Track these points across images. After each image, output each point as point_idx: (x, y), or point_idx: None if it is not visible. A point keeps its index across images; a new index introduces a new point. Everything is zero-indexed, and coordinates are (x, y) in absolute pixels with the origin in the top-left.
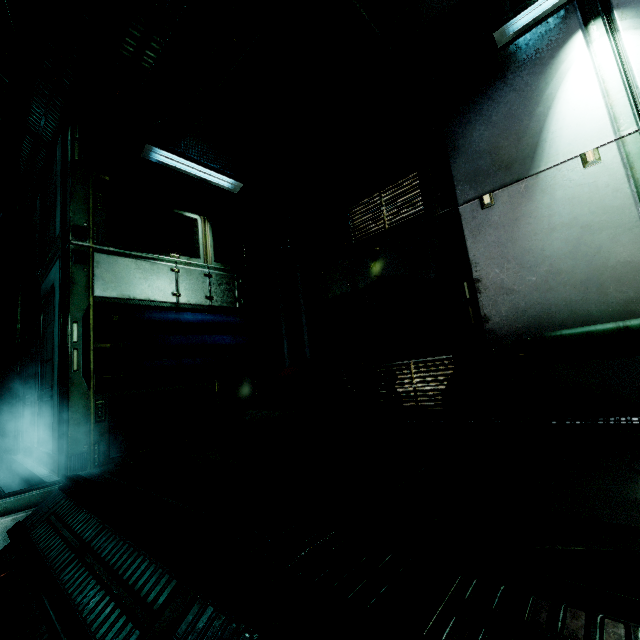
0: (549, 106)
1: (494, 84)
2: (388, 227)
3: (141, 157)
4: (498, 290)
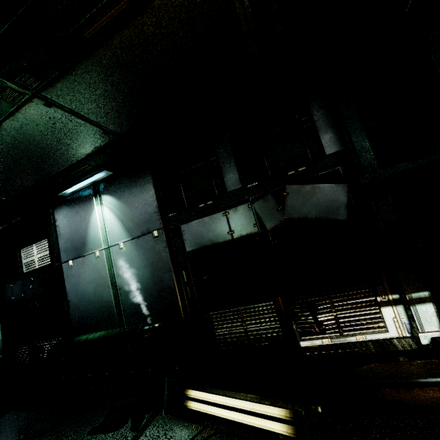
0: (87, 227)
1: (71, 208)
2: (38, 266)
3: None
4: (75, 307)
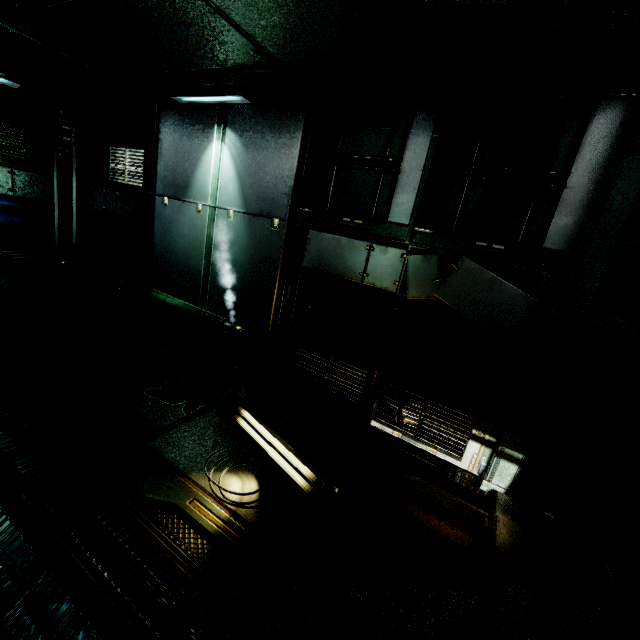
0: (196, 163)
1: (183, 124)
2: (127, 182)
3: None
4: (160, 256)
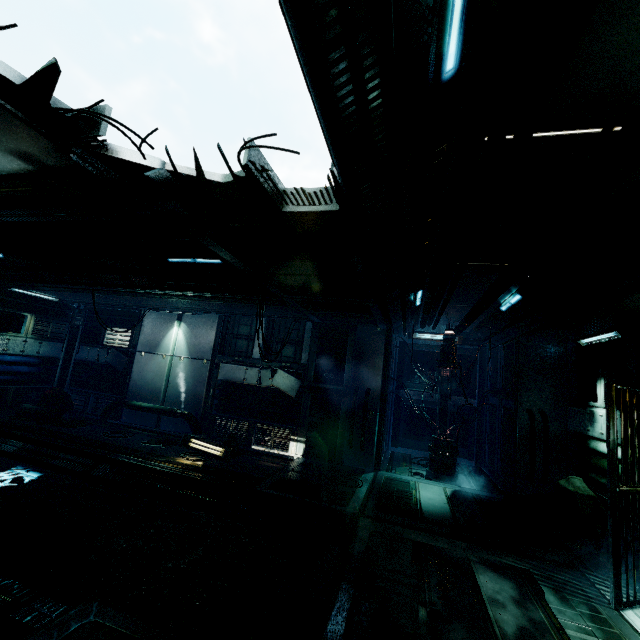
0: (164, 336)
1: (158, 319)
2: (117, 345)
3: (8, 289)
4: (135, 383)
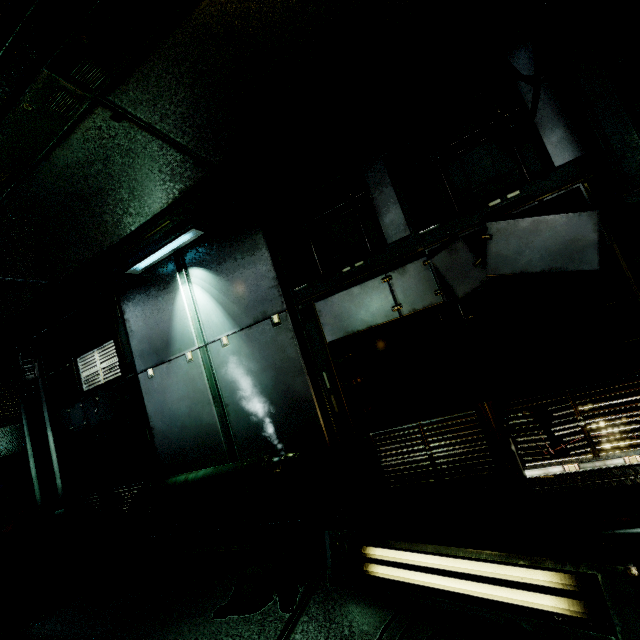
0: (170, 318)
1: (145, 293)
2: (104, 381)
3: None
4: (162, 436)
